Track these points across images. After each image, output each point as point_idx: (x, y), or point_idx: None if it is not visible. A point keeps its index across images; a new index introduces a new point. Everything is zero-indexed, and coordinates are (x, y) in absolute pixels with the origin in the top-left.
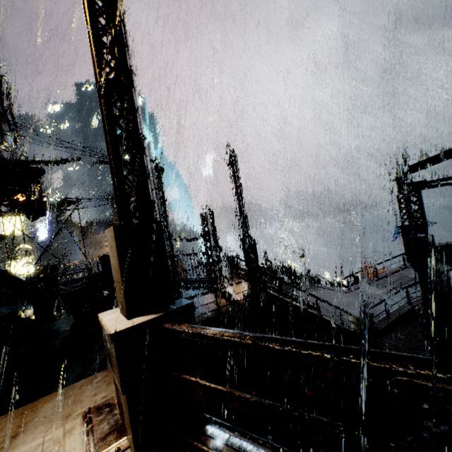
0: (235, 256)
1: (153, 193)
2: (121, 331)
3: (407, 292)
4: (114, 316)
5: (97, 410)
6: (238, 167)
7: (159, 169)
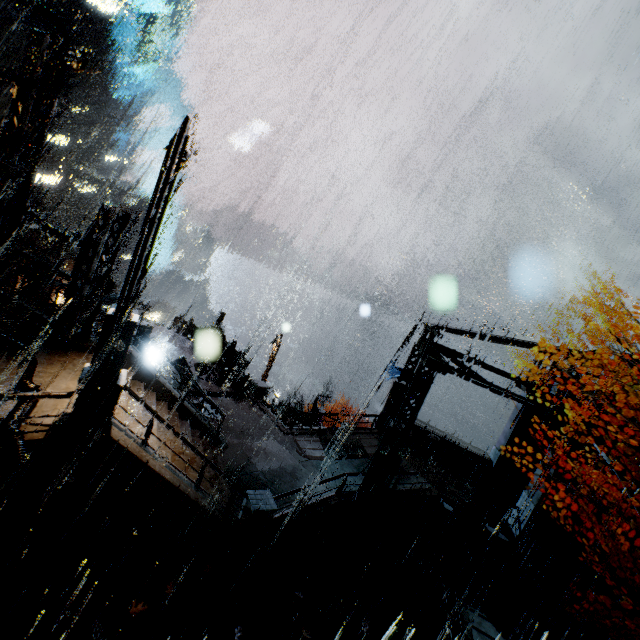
0: None
1: None
2: None
3: (345, 480)
4: None
5: None
6: (178, 165)
7: (70, 52)
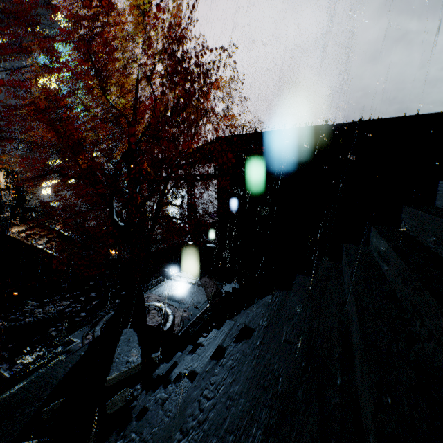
0: (30, 207)
1: None
2: None
3: None
4: None
5: None
6: None
7: None
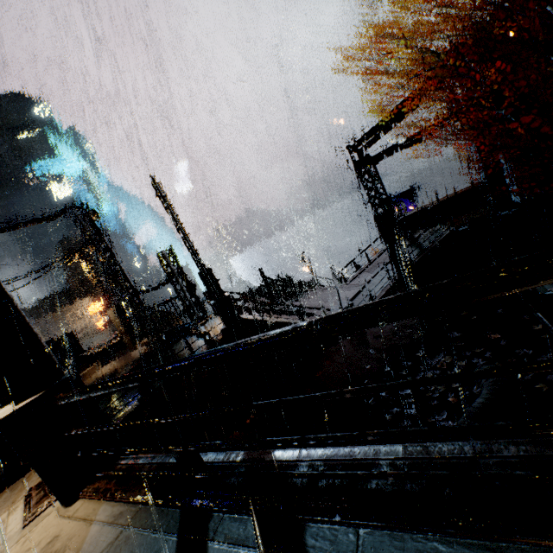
0: None
1: (4, 290)
2: (2, 419)
3: (387, 270)
4: (7, 408)
5: (37, 486)
6: (165, 196)
7: (90, 214)
